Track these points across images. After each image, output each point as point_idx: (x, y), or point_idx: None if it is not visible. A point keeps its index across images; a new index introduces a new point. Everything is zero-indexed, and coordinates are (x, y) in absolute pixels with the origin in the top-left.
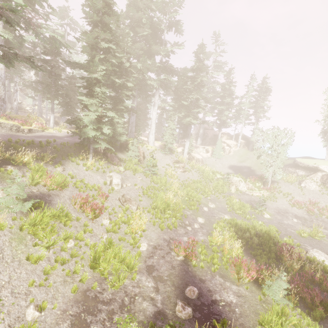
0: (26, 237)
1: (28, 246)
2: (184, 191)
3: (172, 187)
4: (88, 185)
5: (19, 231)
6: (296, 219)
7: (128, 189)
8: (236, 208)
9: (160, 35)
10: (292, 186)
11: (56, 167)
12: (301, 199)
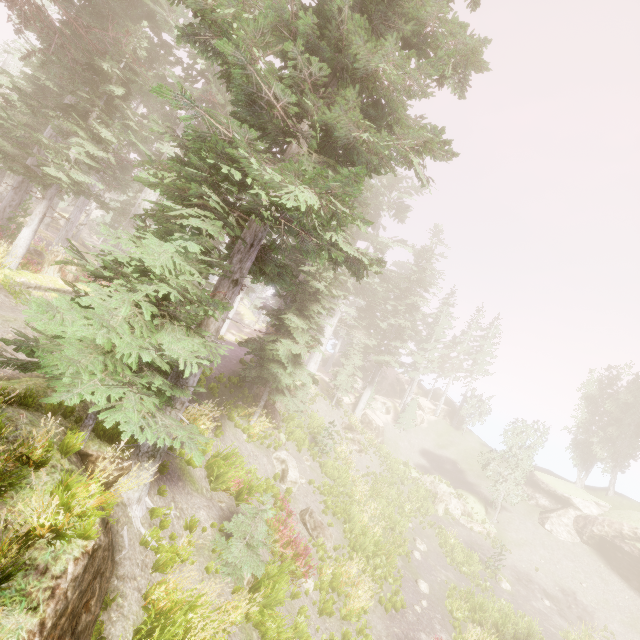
0: (253, 635)
1: None
2: (378, 505)
3: (356, 492)
4: (263, 482)
5: (242, 620)
6: (548, 601)
7: (304, 492)
8: (459, 559)
9: (377, 215)
10: (531, 525)
11: (218, 435)
12: (547, 556)
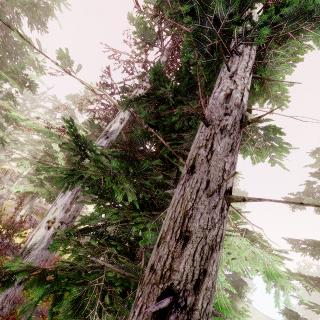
0: None
1: None
2: None
3: None
4: None
5: None
6: None
7: None
8: None
9: None
10: None
11: None
12: None
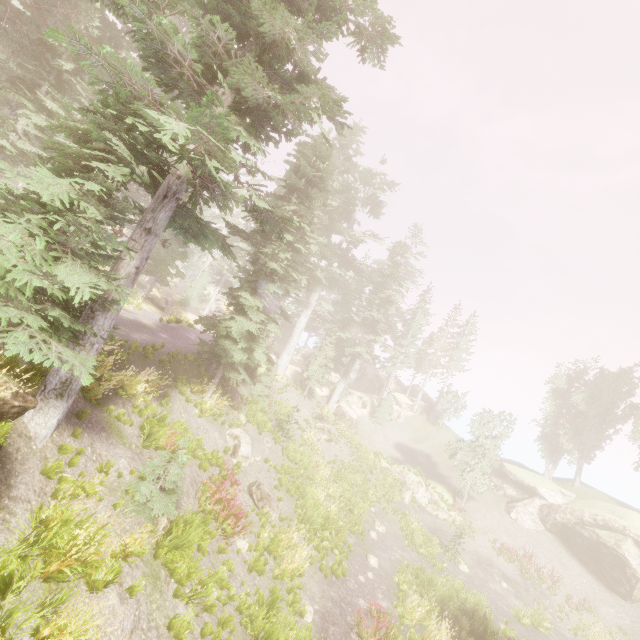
0: (160, 572)
1: (163, 594)
2: (338, 488)
3: (318, 475)
4: (208, 452)
5: (151, 557)
6: (506, 583)
7: (258, 468)
8: (418, 541)
9: (350, 210)
10: (497, 514)
11: (163, 404)
12: (510, 543)
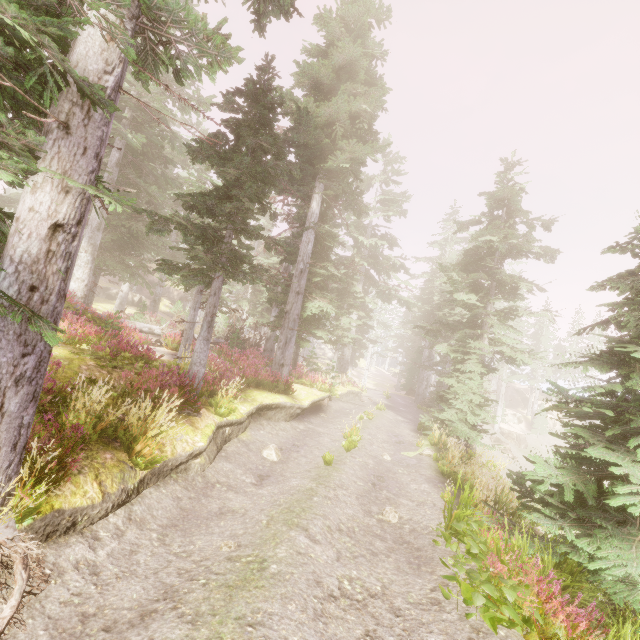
0: None
1: None
2: None
3: None
4: None
5: None
6: None
7: None
8: None
9: None
10: None
11: None
12: None
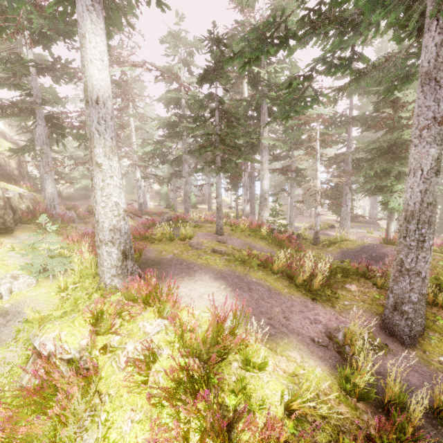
0: None
1: None
2: None
3: None
4: None
5: None
6: None
7: None
8: None
9: None
10: None
11: None
12: None
